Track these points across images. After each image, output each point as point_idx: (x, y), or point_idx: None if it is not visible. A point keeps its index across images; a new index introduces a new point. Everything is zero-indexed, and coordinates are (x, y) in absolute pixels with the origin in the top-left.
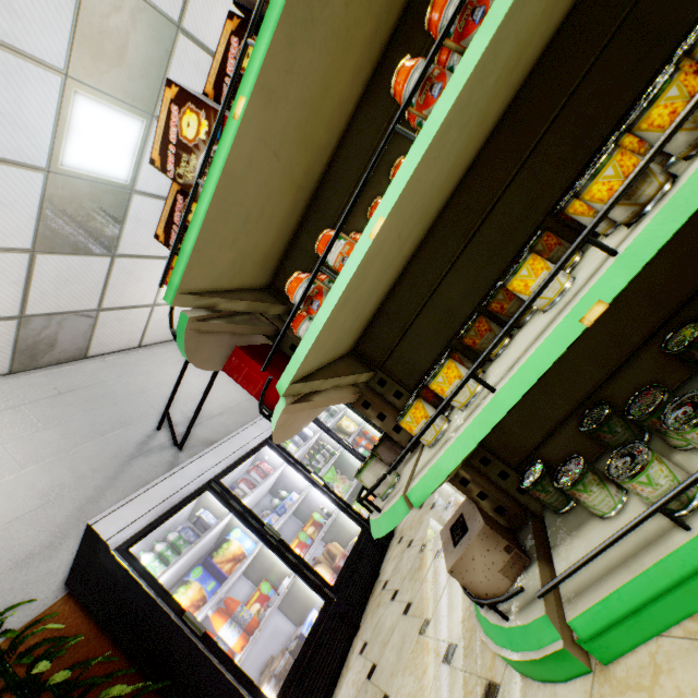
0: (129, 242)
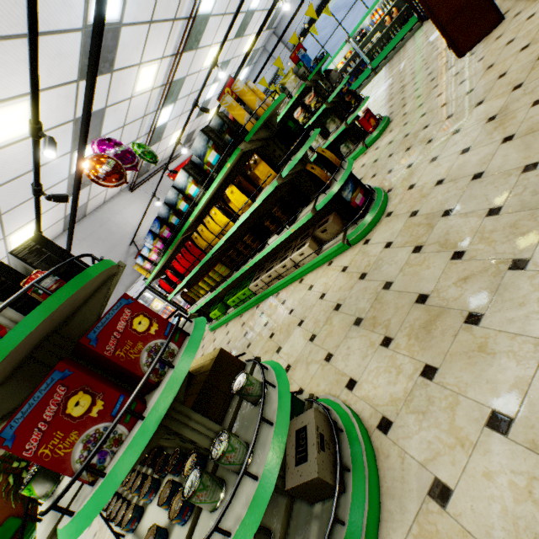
0: None
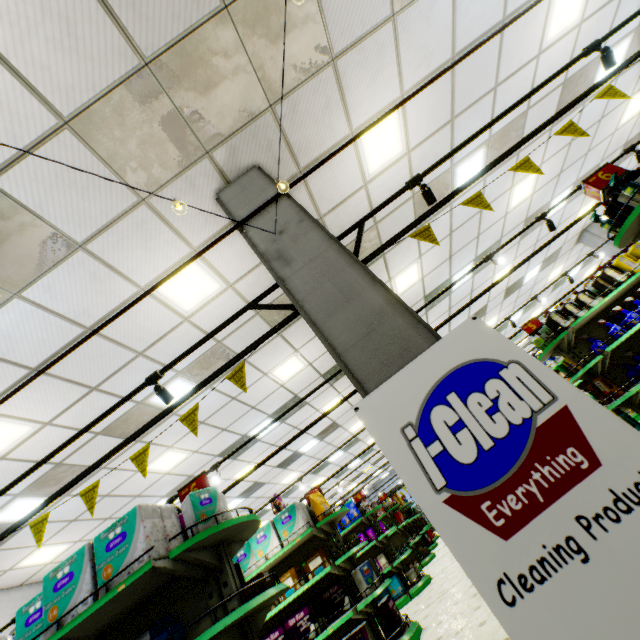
0: (262, 517)
